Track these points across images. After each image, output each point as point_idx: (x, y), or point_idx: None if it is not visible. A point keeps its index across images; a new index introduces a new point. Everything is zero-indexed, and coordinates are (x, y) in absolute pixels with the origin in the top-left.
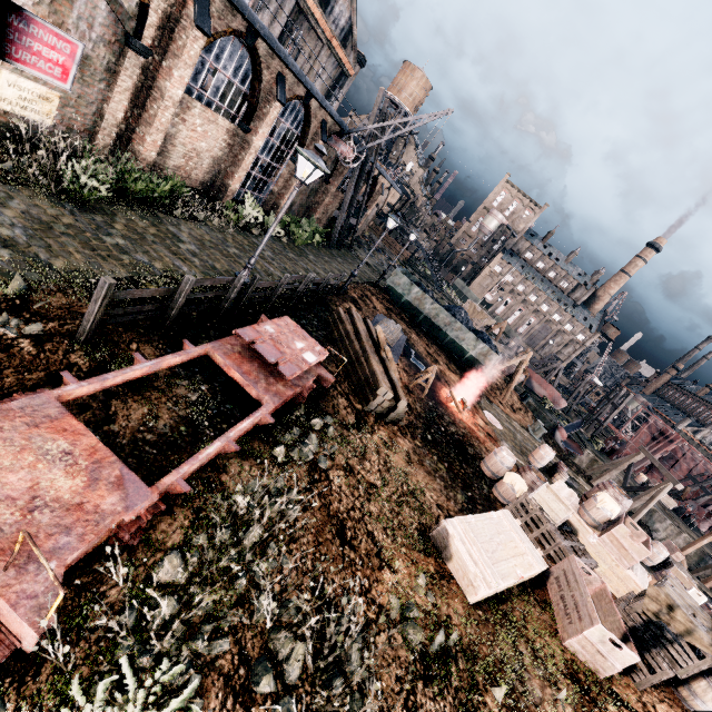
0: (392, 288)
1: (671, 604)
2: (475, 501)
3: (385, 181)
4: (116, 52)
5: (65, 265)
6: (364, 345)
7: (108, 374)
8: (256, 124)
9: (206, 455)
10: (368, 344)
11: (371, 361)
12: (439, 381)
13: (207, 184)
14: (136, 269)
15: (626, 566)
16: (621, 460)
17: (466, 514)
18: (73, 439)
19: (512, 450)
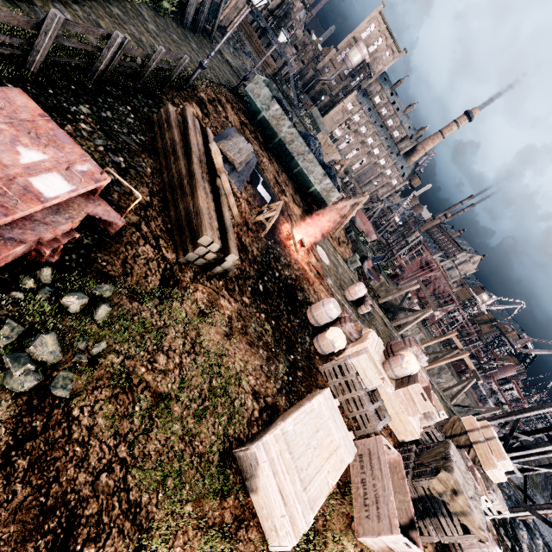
0: (250, 99)
1: (457, 490)
2: (296, 365)
3: None
4: None
5: None
6: (193, 167)
7: None
8: None
9: None
10: (200, 166)
11: (197, 193)
12: (283, 215)
13: None
14: None
15: (410, 415)
16: (403, 287)
17: (285, 393)
18: None
19: (334, 286)
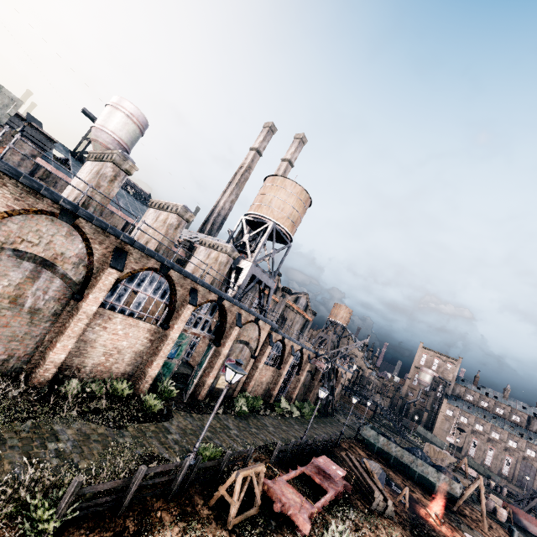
0: (366, 439)
1: None
2: None
3: (342, 370)
4: (247, 360)
5: (250, 441)
6: (360, 471)
7: (288, 473)
8: (283, 365)
9: (321, 501)
10: (362, 471)
11: (366, 479)
12: (417, 503)
13: (263, 394)
14: (264, 441)
15: None
16: None
17: None
18: (292, 489)
19: None
